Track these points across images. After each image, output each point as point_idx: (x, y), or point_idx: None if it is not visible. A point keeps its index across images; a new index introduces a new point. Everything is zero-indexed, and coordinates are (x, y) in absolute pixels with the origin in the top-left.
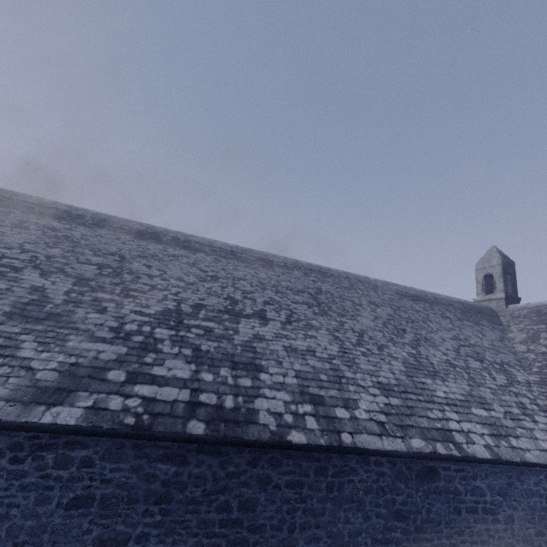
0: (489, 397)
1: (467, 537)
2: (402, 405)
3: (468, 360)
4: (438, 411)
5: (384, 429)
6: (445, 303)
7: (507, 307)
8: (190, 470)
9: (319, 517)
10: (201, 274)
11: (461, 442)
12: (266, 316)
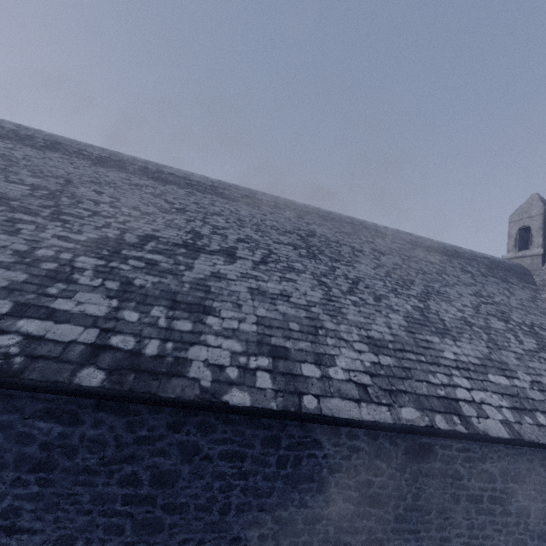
0: (512, 362)
1: (465, 530)
2: (395, 365)
3: (490, 319)
4: (444, 375)
5: (365, 393)
6: (468, 257)
7: (543, 265)
8: (82, 431)
9: (264, 498)
10: (165, 206)
11: (471, 415)
12: (235, 254)
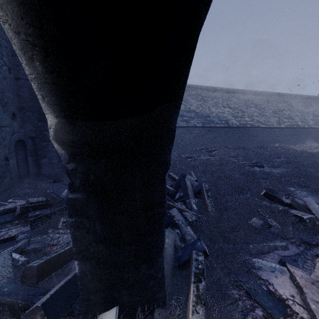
0: None
1: None
2: (315, 122)
3: None
4: None
5: (315, 125)
6: (312, 98)
7: None
8: (294, 132)
9: (306, 137)
10: (265, 102)
11: None
12: (285, 110)
